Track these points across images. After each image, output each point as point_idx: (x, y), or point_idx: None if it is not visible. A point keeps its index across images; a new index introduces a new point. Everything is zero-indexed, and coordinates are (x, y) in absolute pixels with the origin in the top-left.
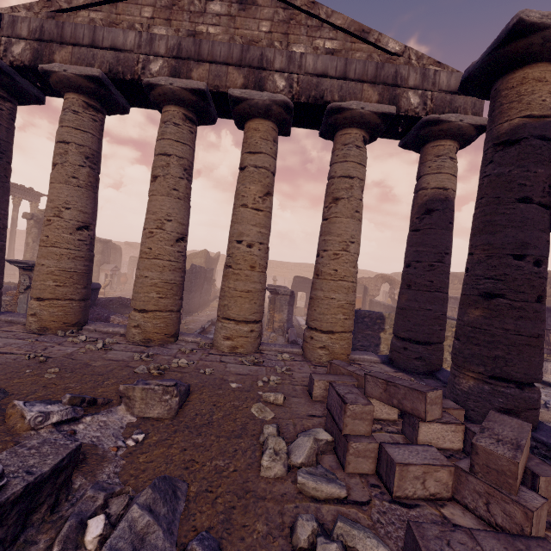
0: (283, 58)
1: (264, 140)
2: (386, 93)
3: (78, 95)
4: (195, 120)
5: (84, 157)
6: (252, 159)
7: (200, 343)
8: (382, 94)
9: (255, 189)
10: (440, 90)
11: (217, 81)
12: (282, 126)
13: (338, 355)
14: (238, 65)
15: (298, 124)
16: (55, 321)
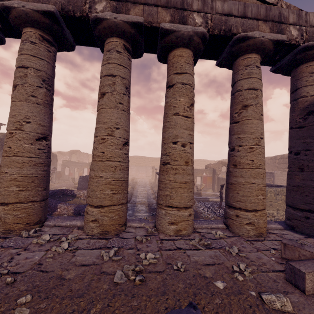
0: (199, 1)
1: (187, 64)
2: (275, 27)
3: (35, 29)
4: (130, 50)
5: (41, 79)
6: (179, 78)
7: (145, 227)
8: (272, 28)
9: (184, 101)
10: (311, 26)
11: (150, 18)
12: (196, 55)
13: (262, 229)
14: (165, 7)
15: (203, 55)
16: (19, 223)
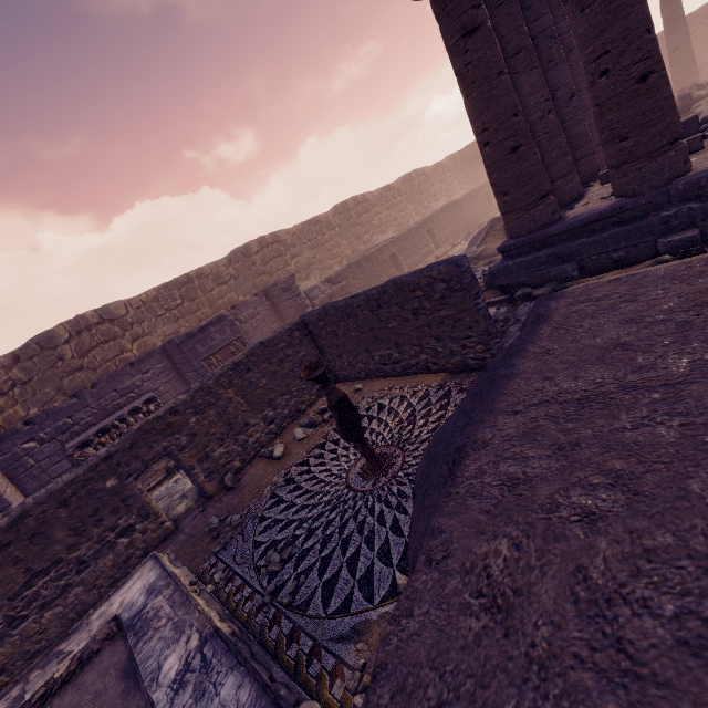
0: None
1: None
2: None
3: None
4: None
5: None
6: None
7: None
8: None
9: None
10: None
11: None
12: None
13: None
14: None
15: None
16: None
